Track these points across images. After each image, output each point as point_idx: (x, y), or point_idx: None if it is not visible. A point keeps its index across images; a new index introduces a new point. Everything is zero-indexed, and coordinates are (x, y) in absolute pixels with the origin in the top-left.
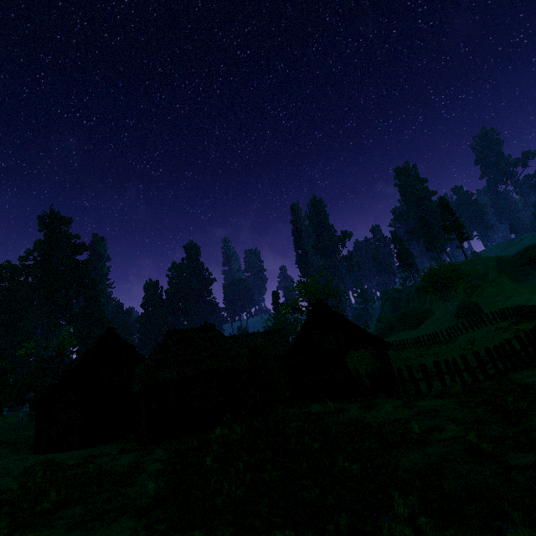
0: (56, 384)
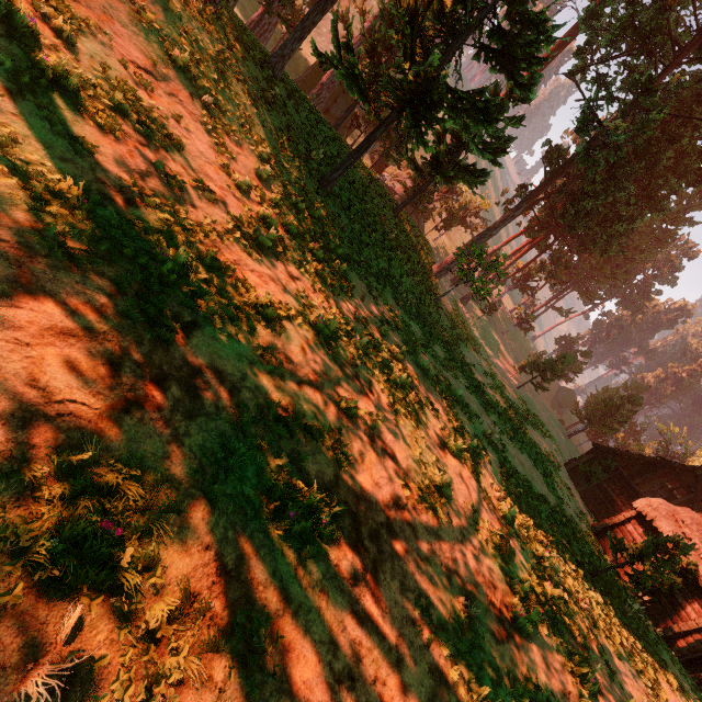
0: (618, 450)
